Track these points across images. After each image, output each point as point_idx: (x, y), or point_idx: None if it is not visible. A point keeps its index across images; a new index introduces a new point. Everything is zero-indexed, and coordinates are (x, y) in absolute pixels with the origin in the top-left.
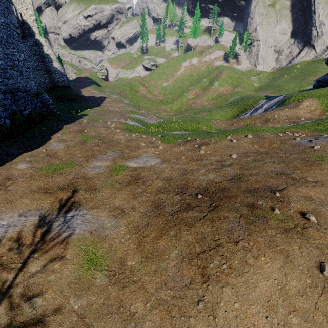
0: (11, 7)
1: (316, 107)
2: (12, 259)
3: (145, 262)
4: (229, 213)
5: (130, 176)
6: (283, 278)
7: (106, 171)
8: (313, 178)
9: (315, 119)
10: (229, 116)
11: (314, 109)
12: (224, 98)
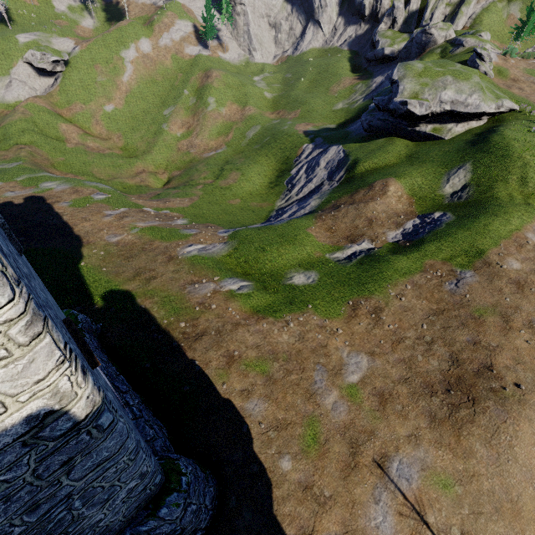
0: None
1: (402, 193)
2: (417, 528)
3: (467, 460)
4: (487, 403)
5: (372, 394)
6: (532, 428)
7: (350, 405)
8: (493, 342)
9: (410, 213)
10: (269, 172)
11: (401, 195)
12: (237, 130)
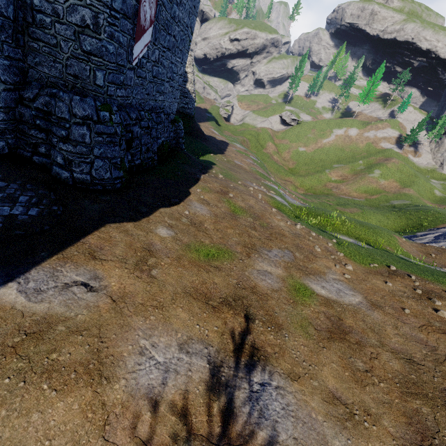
0: (197, 7)
1: None
2: None
3: None
4: None
5: (327, 316)
6: None
7: (284, 290)
8: None
9: None
10: (391, 226)
11: None
12: (384, 196)
